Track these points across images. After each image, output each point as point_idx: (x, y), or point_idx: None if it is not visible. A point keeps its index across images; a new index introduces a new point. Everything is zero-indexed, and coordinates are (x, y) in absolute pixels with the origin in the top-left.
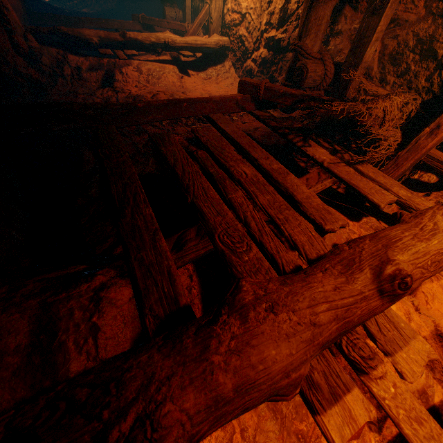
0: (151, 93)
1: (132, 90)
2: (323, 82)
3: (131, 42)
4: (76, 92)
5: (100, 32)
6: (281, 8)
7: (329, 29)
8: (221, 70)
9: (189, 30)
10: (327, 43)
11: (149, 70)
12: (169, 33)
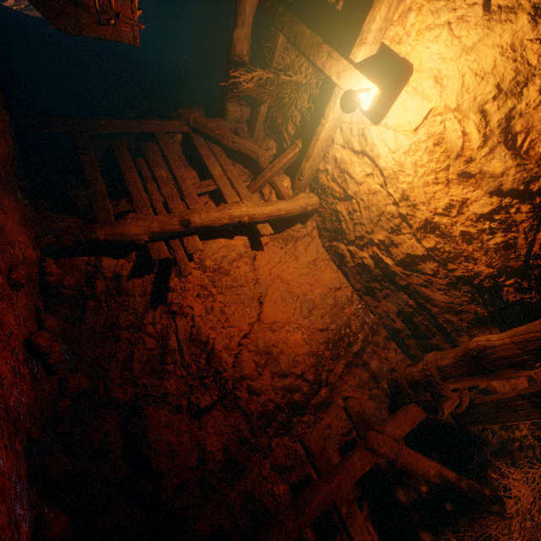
0: (231, 354)
1: (194, 307)
2: (453, 411)
3: (195, 229)
4: (116, 325)
5: (152, 223)
6: (409, 254)
7: (466, 324)
8: (301, 232)
9: (265, 172)
10: (458, 333)
11: (215, 261)
12: (246, 206)
